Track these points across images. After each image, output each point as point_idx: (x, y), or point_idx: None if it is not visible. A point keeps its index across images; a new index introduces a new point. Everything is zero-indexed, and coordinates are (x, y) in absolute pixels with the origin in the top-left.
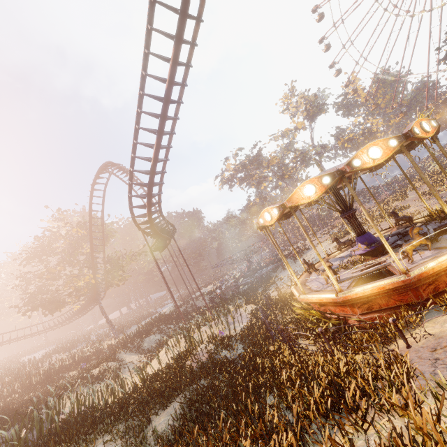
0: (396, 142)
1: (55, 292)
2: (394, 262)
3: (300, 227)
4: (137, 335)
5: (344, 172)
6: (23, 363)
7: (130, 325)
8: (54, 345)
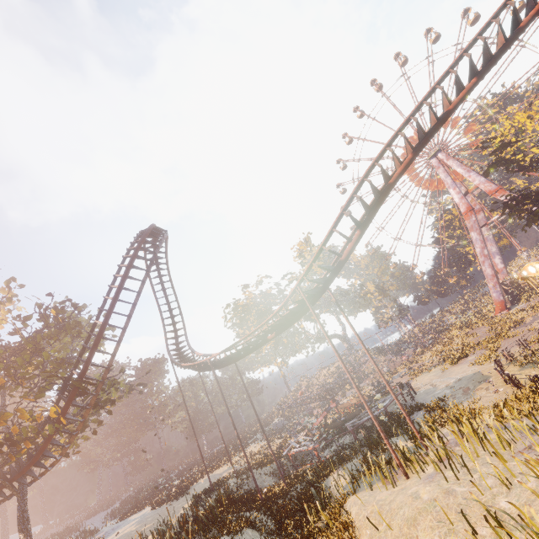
0: None
1: None
2: None
3: None
4: None
5: None
6: None
7: None
8: None
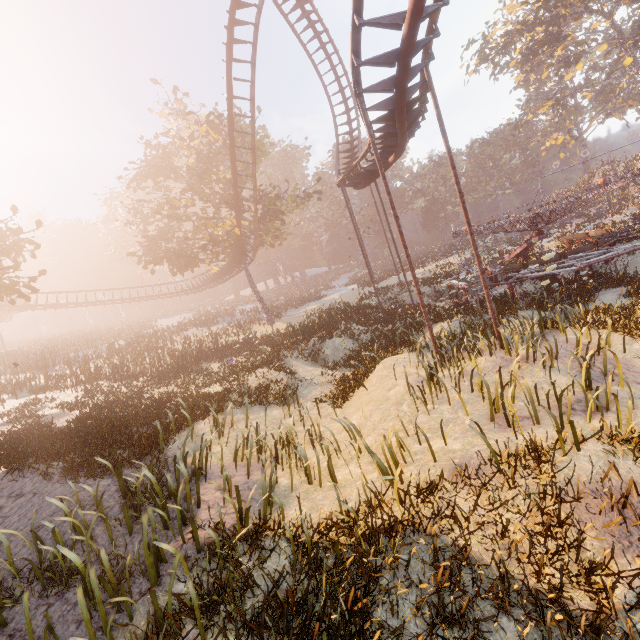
0: None
1: (183, 242)
2: None
3: None
4: (309, 331)
5: None
6: (155, 330)
7: (285, 307)
8: (190, 312)
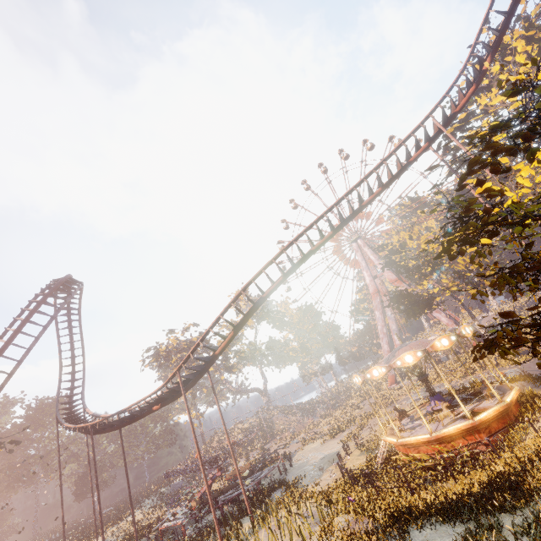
0: (471, 328)
1: None
2: (476, 406)
3: (437, 368)
4: None
5: (460, 336)
6: None
7: None
8: None
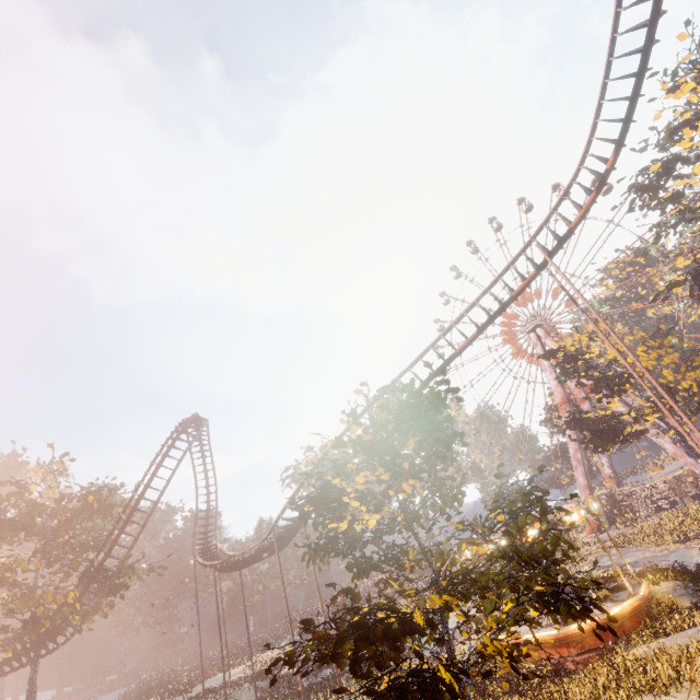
0: (584, 512)
1: None
2: None
3: None
4: None
5: (558, 524)
6: None
7: None
8: None
